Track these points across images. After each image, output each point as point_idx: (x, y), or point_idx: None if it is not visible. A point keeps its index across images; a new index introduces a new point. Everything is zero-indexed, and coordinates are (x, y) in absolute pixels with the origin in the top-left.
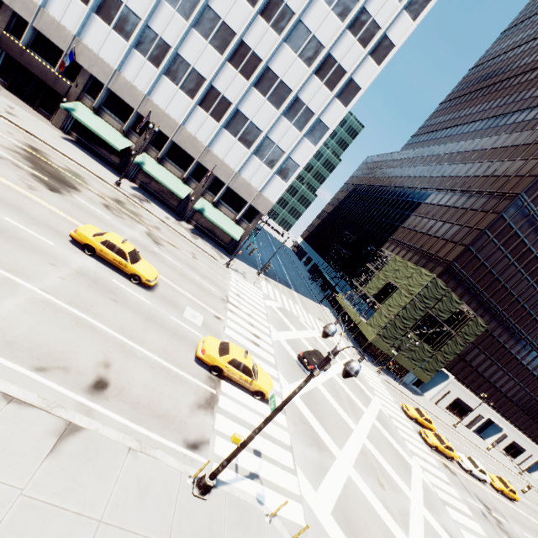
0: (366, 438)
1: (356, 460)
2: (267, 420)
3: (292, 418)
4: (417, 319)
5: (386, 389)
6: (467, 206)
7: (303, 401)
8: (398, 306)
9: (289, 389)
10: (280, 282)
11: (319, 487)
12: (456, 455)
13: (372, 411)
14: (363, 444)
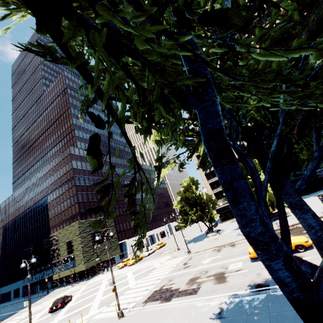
0: (105, 288)
1: (102, 295)
2: (30, 307)
3: (64, 321)
4: (91, 239)
5: (109, 273)
6: (64, 191)
7: (66, 314)
8: (79, 244)
9: (54, 321)
10: (4, 319)
11: (89, 312)
12: (141, 255)
13: (105, 282)
14: (104, 291)
